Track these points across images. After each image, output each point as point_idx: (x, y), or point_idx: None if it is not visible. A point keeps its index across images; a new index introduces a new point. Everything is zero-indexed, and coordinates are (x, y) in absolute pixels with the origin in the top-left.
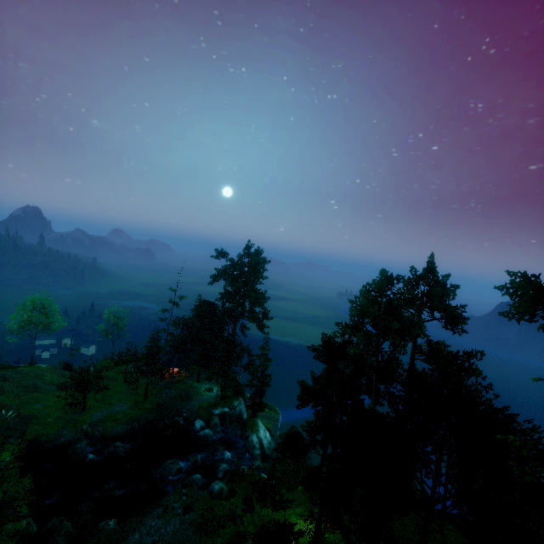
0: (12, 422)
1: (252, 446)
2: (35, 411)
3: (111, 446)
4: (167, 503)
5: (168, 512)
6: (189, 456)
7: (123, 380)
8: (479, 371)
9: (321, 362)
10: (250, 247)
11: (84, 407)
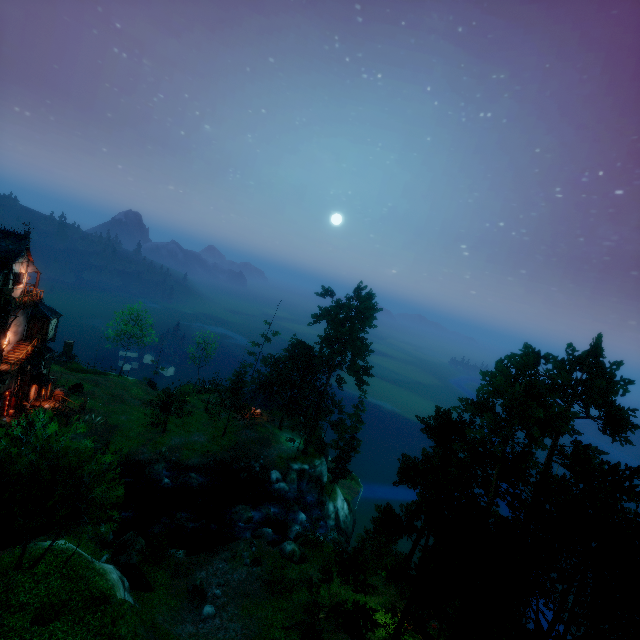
0: (99, 427)
1: (326, 514)
2: (120, 422)
3: (186, 475)
4: (236, 549)
5: (236, 559)
6: (262, 506)
7: (204, 410)
8: None
9: (430, 438)
10: (361, 289)
11: (165, 429)
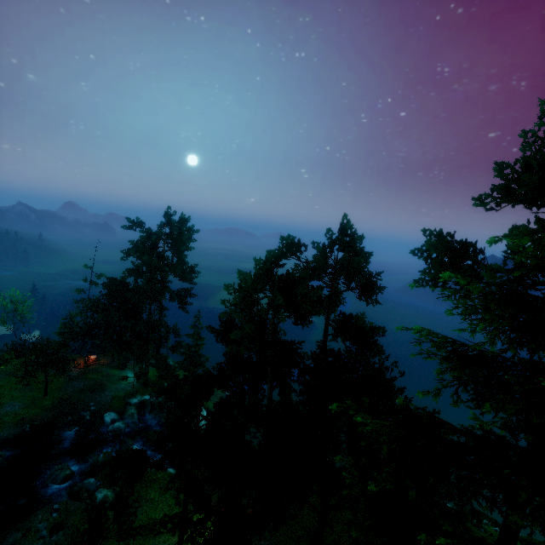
0: None
1: None
2: None
3: None
4: (30, 524)
5: (29, 536)
6: (89, 456)
7: (23, 374)
8: (380, 350)
9: (225, 345)
10: (171, 215)
11: None
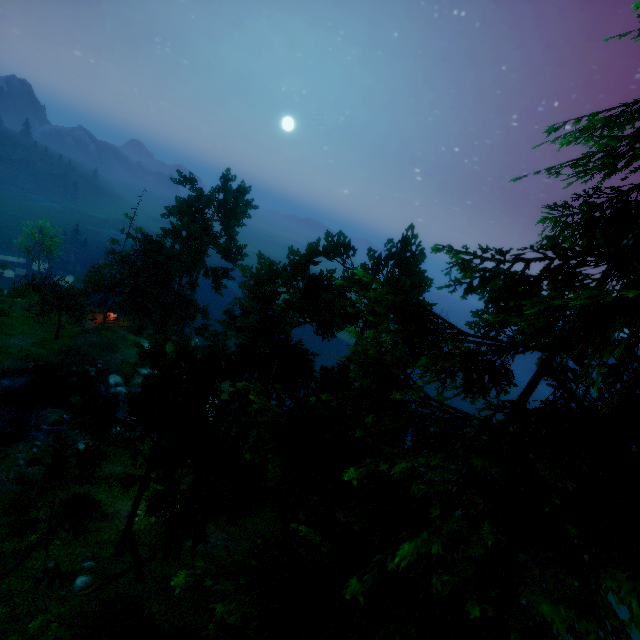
0: None
1: None
2: None
3: None
4: (10, 451)
5: (7, 461)
6: None
7: (39, 312)
8: None
9: None
10: (229, 180)
11: None
